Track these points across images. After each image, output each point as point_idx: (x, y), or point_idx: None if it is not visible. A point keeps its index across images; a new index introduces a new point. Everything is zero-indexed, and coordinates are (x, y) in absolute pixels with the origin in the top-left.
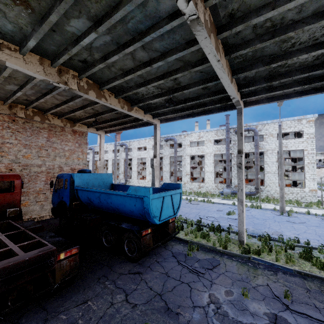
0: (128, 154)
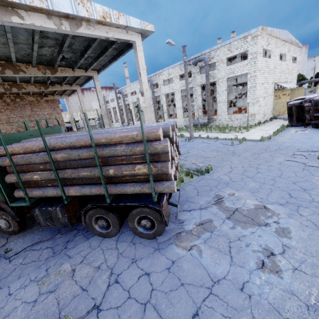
0: (126, 100)
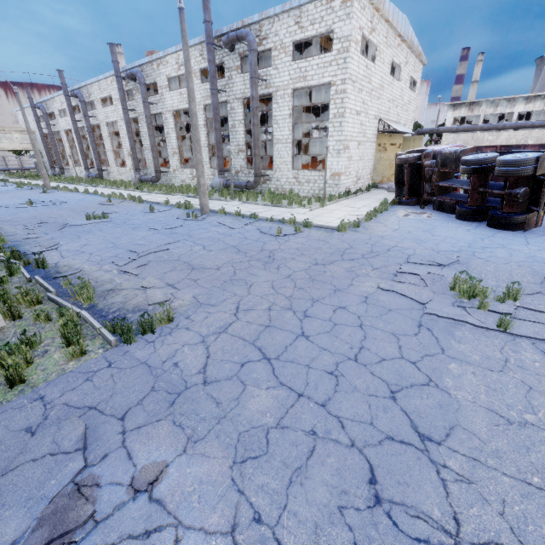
0: (92, 115)
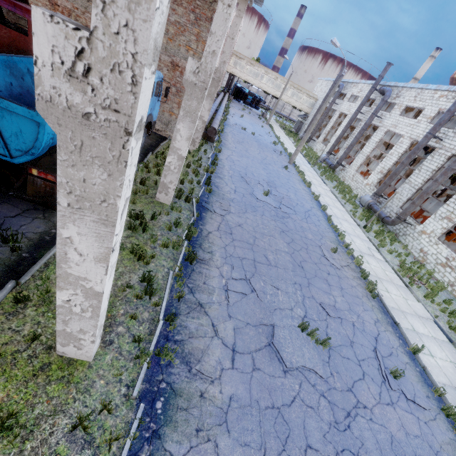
0: (380, 115)
